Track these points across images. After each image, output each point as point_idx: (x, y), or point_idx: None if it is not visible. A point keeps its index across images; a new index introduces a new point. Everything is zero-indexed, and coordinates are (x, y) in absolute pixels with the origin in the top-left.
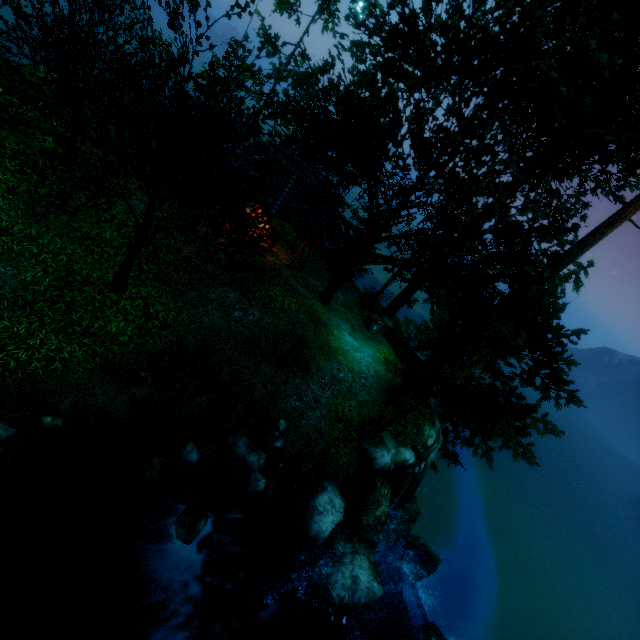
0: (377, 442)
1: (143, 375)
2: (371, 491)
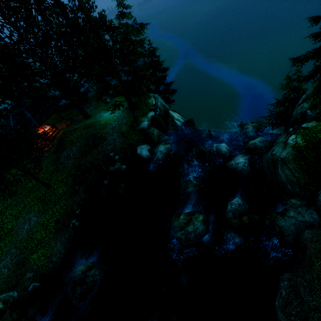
0: (139, 124)
1: (77, 187)
2: (148, 134)
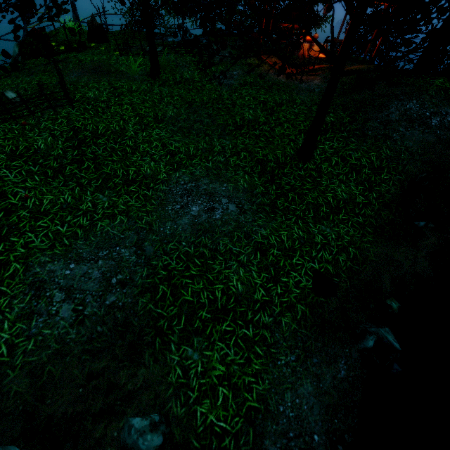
0: None
1: (422, 224)
2: None
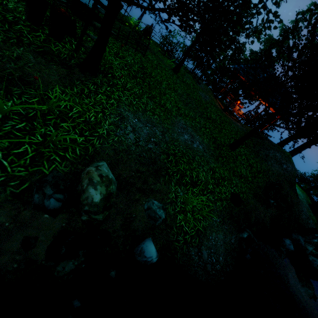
0: None
1: (272, 202)
2: None
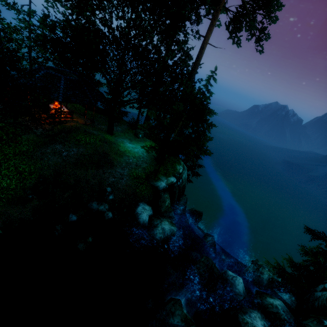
0: (156, 180)
1: (31, 197)
2: (160, 198)
